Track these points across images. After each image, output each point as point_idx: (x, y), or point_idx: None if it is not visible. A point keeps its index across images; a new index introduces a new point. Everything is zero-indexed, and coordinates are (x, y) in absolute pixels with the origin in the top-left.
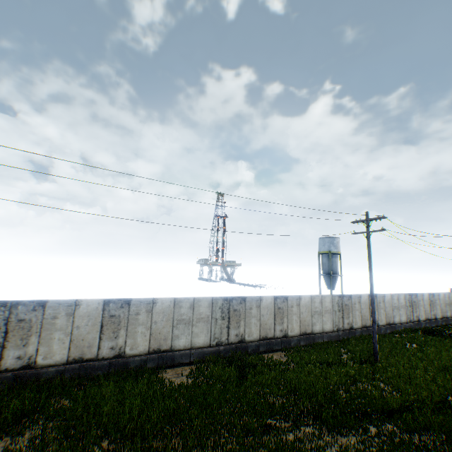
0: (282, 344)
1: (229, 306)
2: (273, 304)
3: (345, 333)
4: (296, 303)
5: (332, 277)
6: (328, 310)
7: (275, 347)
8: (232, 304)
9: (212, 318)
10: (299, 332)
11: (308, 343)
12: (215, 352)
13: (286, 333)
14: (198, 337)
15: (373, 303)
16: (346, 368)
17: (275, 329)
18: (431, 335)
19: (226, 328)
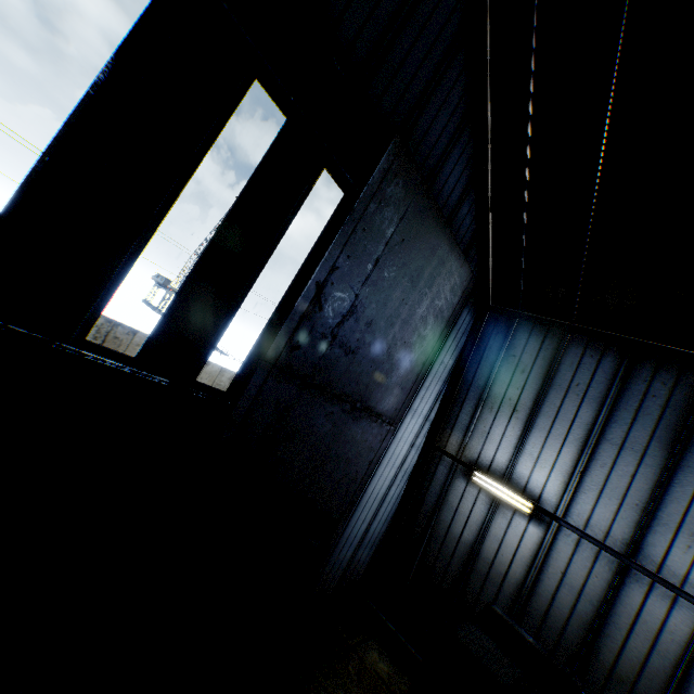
0: None
1: (112, 330)
2: None
3: None
4: None
5: None
6: None
7: None
8: (117, 330)
9: None
10: None
11: None
12: None
13: None
14: None
15: None
16: None
17: None
18: None
19: None
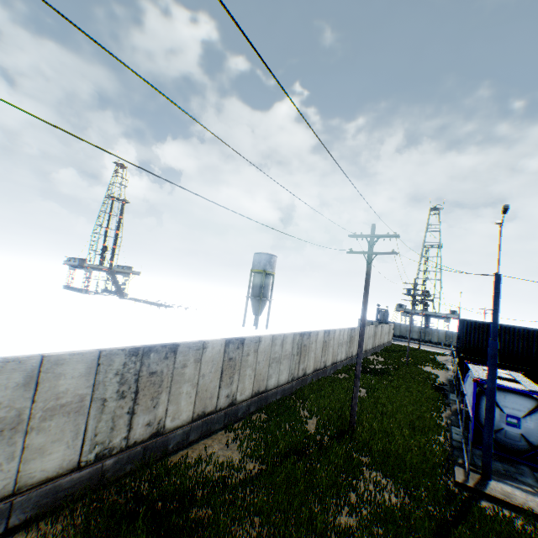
0: (226, 418)
1: (141, 366)
2: (223, 354)
3: (298, 383)
4: (254, 348)
5: (262, 301)
6: (288, 354)
7: (216, 425)
8: (148, 362)
9: (93, 401)
10: (250, 394)
11: (260, 407)
12: (90, 476)
13: (234, 399)
14: (45, 457)
15: (362, 351)
16: (329, 454)
17: (219, 396)
18: (366, 373)
19: (127, 414)
